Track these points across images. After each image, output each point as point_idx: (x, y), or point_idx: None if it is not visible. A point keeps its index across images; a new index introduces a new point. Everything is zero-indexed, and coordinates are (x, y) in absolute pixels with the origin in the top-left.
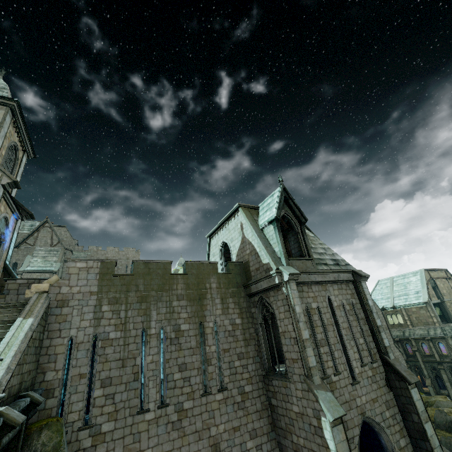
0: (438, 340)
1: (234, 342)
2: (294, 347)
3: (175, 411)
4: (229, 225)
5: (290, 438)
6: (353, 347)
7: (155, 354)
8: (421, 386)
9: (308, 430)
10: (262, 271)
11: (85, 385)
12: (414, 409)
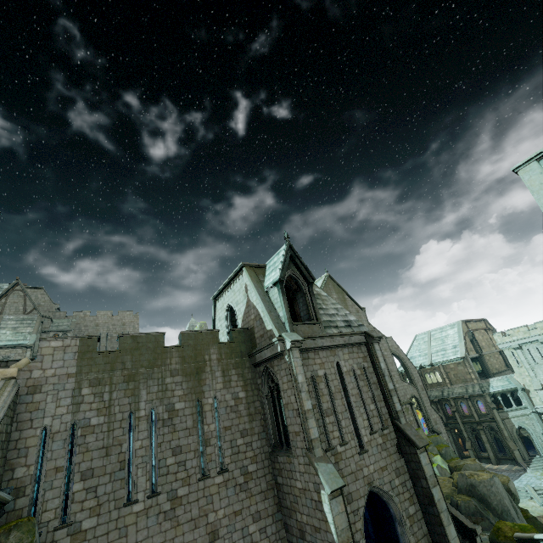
0: (476, 398)
1: (237, 419)
2: (296, 420)
3: (168, 499)
4: (234, 286)
5: (295, 516)
6: (363, 415)
7: (145, 439)
8: (461, 450)
9: (310, 506)
10: (266, 338)
11: (62, 480)
12: (423, 474)
